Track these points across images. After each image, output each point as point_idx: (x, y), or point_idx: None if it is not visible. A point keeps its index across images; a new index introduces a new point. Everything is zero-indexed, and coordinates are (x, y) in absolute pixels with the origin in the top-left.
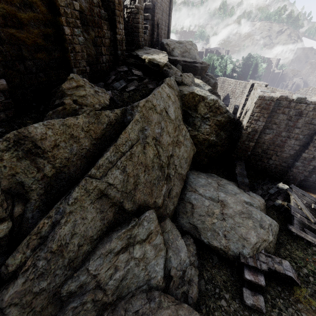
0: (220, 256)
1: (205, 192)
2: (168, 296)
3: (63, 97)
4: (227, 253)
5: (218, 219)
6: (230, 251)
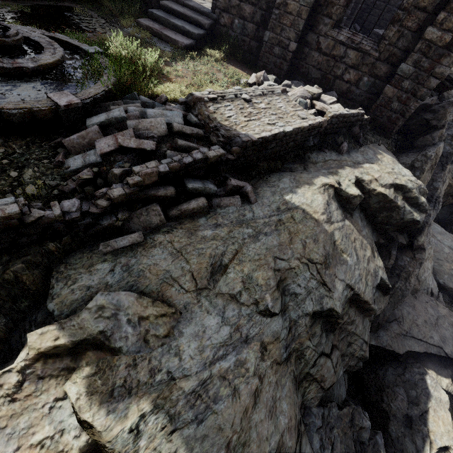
0: (450, 297)
1: (443, 240)
2: (440, 303)
3: (441, 119)
4: None
5: None
6: None
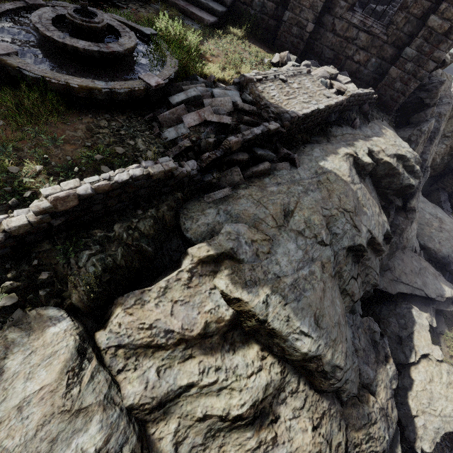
0: (428, 255)
1: (425, 208)
2: (422, 258)
3: (433, 98)
4: (437, 253)
5: (436, 231)
6: (441, 253)
